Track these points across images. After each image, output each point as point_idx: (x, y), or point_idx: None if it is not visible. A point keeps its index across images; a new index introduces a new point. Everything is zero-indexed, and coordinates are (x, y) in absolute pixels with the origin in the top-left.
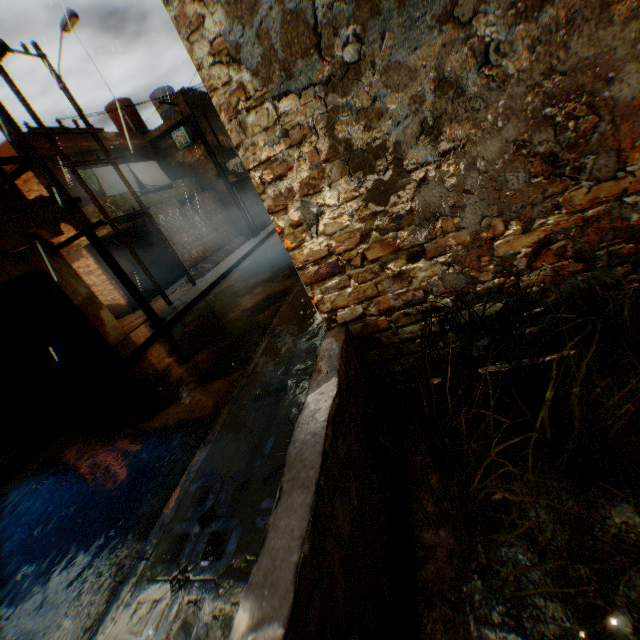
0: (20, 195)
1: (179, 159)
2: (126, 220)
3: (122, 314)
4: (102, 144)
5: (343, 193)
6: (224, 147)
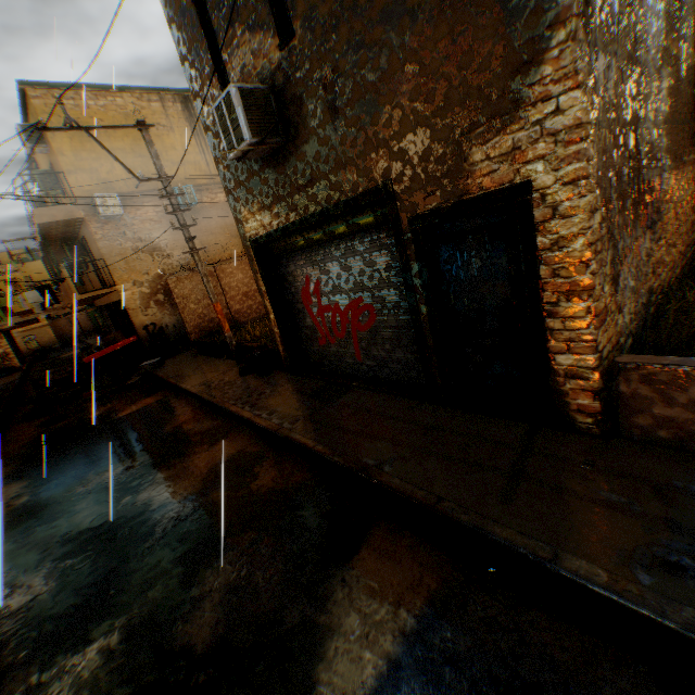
0: None
1: None
2: None
3: None
4: None
5: (608, 268)
6: None
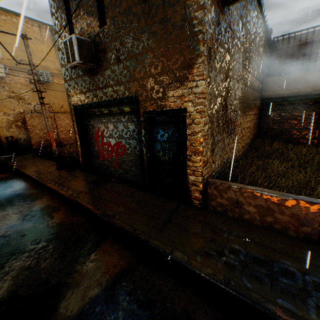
0: None
1: None
2: None
3: None
4: None
5: (210, 146)
6: None
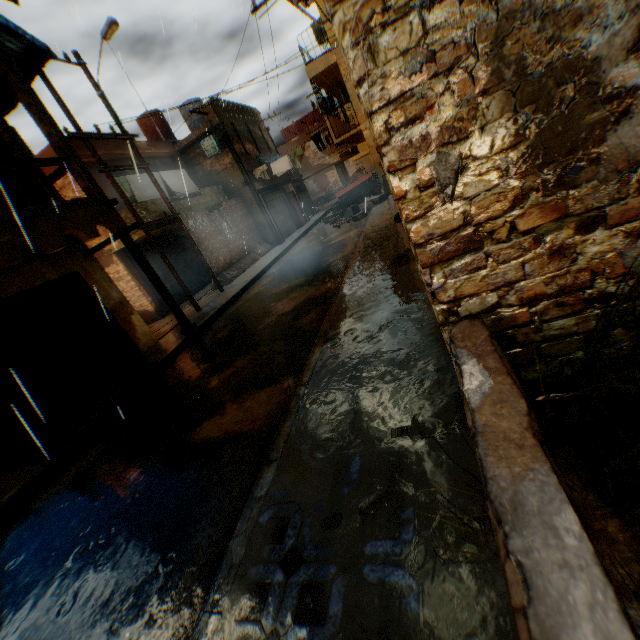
0: (57, 198)
1: (207, 167)
2: (156, 226)
3: (149, 321)
4: (136, 150)
5: (499, 139)
6: (251, 155)
